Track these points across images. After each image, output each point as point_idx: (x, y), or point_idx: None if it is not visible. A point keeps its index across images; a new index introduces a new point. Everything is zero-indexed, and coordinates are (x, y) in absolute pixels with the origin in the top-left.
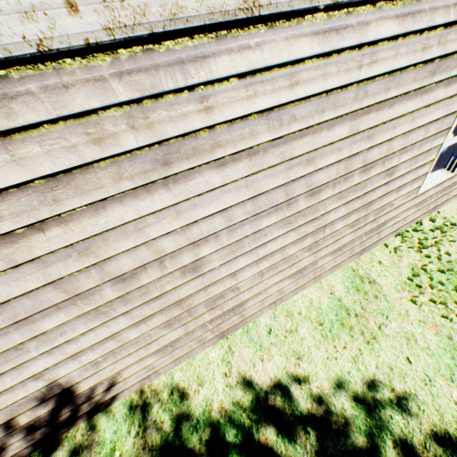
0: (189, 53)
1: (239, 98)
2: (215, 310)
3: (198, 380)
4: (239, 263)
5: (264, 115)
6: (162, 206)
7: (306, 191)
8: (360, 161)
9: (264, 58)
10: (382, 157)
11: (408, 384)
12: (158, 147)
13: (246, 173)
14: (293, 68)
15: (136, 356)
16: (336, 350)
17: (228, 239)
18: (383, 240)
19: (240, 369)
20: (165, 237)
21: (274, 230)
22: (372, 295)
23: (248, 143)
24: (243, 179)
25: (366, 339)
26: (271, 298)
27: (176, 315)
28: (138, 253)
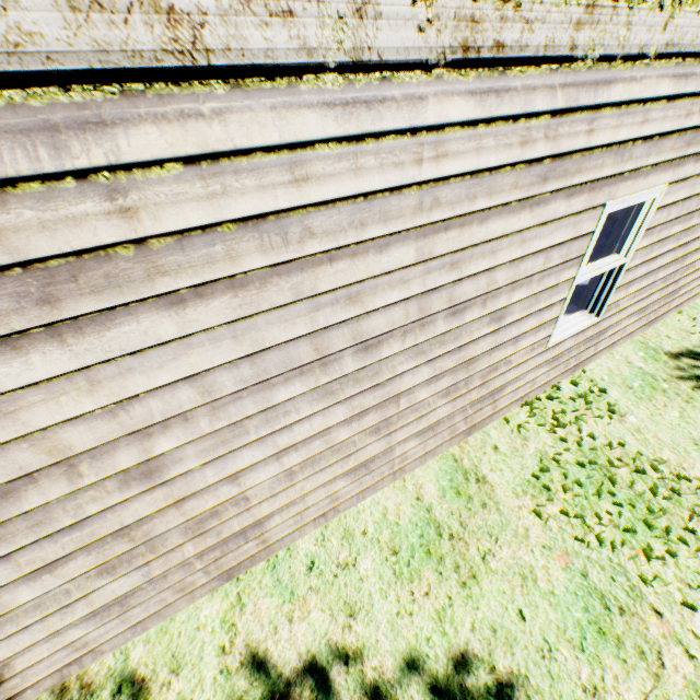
0: (65, 115)
1: (192, 196)
2: (205, 537)
3: (172, 663)
4: (242, 460)
5: (250, 225)
6: (52, 372)
7: (354, 344)
8: (443, 299)
9: (233, 135)
10: (481, 294)
11: (518, 658)
12: (22, 272)
13: (230, 316)
14: (295, 154)
15: (40, 630)
16: (413, 600)
17: (211, 422)
18: (502, 412)
19: (251, 638)
20: (70, 424)
21: (303, 406)
22: (479, 502)
23: (225, 268)
24: (226, 326)
25: (462, 578)
26: (317, 510)
27: (122, 552)
28: (10, 455)
